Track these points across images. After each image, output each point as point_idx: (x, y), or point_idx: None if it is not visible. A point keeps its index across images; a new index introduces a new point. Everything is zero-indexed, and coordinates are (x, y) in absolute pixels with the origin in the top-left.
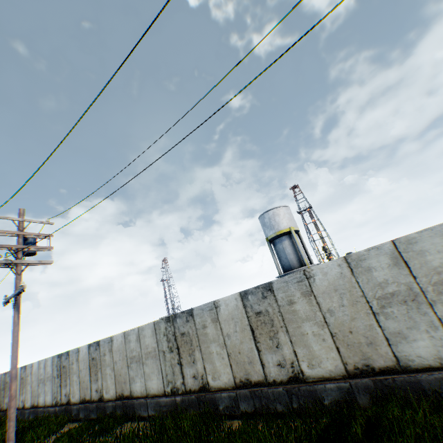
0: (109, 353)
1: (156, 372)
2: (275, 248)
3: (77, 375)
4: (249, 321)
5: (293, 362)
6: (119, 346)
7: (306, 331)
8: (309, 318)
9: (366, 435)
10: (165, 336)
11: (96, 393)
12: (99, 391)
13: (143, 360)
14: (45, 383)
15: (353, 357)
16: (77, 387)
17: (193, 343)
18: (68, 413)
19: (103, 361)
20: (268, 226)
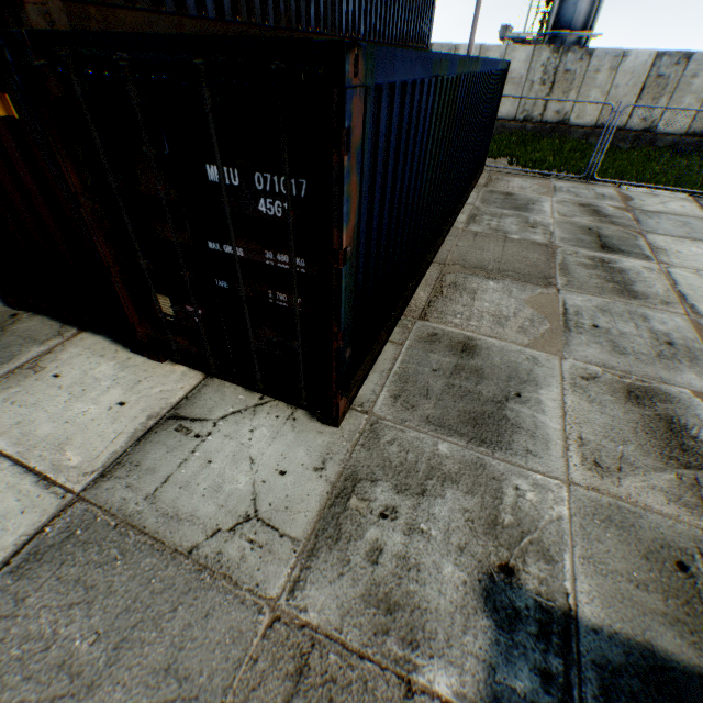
0: None
1: (512, 100)
2: None
3: None
4: (645, 81)
5: (654, 121)
6: None
7: (684, 102)
8: (694, 94)
9: (697, 153)
10: (542, 68)
11: None
12: None
13: None
14: None
15: (697, 126)
16: None
17: (573, 85)
18: None
19: None
20: None
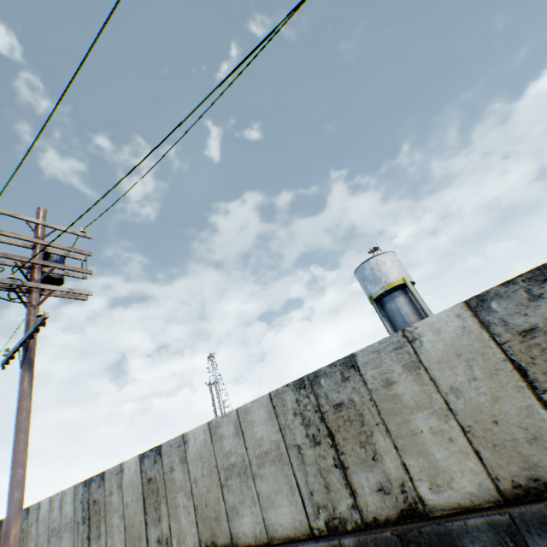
0: (180, 465)
1: (284, 489)
2: (384, 309)
3: (120, 514)
4: (505, 352)
5: None
6: (200, 450)
7: None
8: None
9: None
10: (297, 415)
11: (158, 546)
12: (163, 541)
13: (254, 470)
14: (60, 535)
15: None
16: (119, 537)
17: (366, 420)
18: None
19: (169, 482)
20: (372, 280)
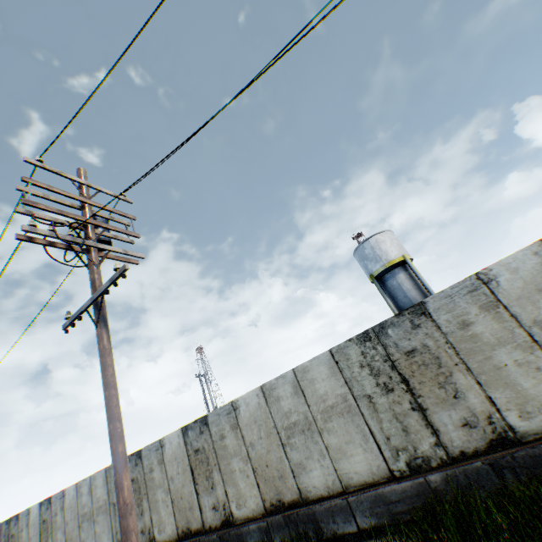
0: (231, 432)
1: (357, 439)
2: (385, 286)
3: (165, 489)
4: None
5: None
6: (254, 414)
7: None
8: None
9: None
10: (364, 367)
11: (214, 513)
12: (220, 507)
13: (320, 426)
14: (93, 519)
15: None
16: (166, 511)
17: (443, 362)
18: None
19: (221, 450)
20: (372, 258)
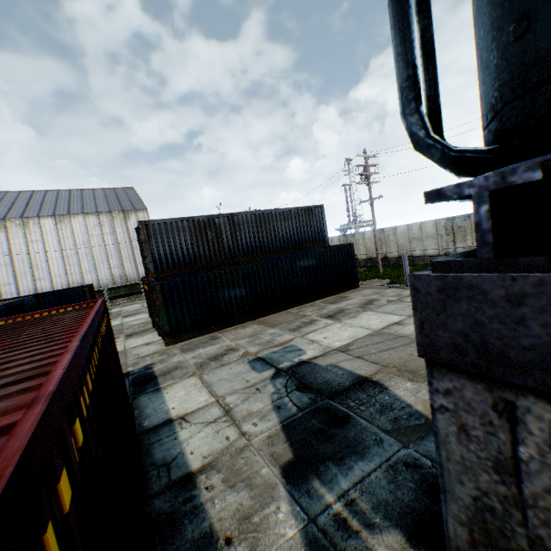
0: (392, 235)
1: (433, 245)
2: None
3: (363, 246)
4: None
5: None
6: (402, 232)
7: None
8: None
9: None
10: (443, 227)
11: (381, 255)
12: (383, 254)
13: (423, 240)
14: None
15: None
16: (363, 252)
17: (466, 232)
18: (357, 264)
19: (387, 239)
20: None
